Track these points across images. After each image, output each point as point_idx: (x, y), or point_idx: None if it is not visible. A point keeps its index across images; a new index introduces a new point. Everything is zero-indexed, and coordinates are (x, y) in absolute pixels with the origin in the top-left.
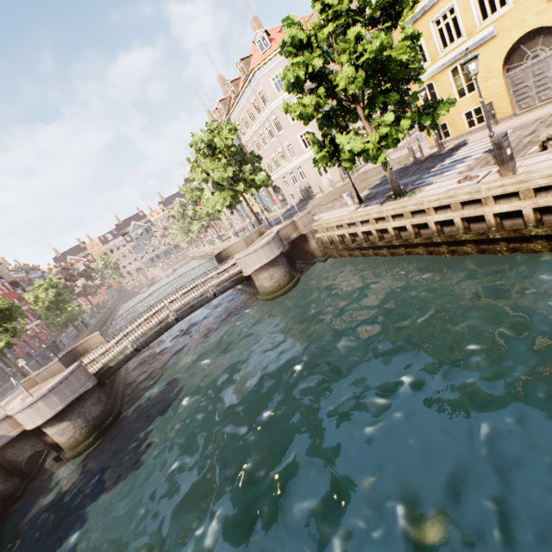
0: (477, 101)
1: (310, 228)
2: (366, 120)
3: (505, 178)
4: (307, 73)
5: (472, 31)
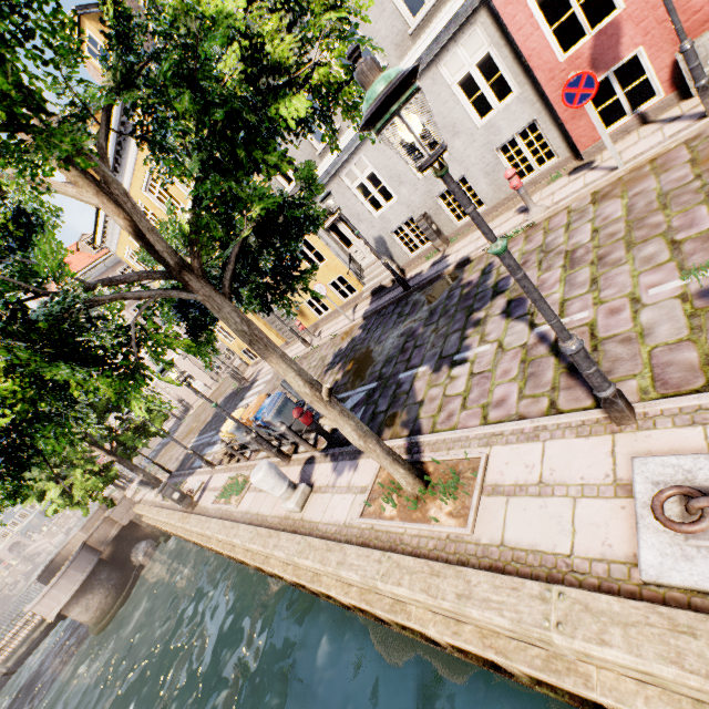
0: None
1: (132, 514)
2: (91, 446)
3: (185, 516)
4: None
5: None
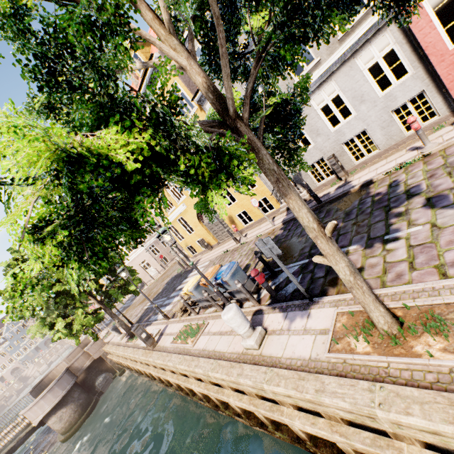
0: (198, 236)
1: (102, 351)
2: (88, 296)
3: (147, 352)
4: (28, 283)
5: (176, 204)
